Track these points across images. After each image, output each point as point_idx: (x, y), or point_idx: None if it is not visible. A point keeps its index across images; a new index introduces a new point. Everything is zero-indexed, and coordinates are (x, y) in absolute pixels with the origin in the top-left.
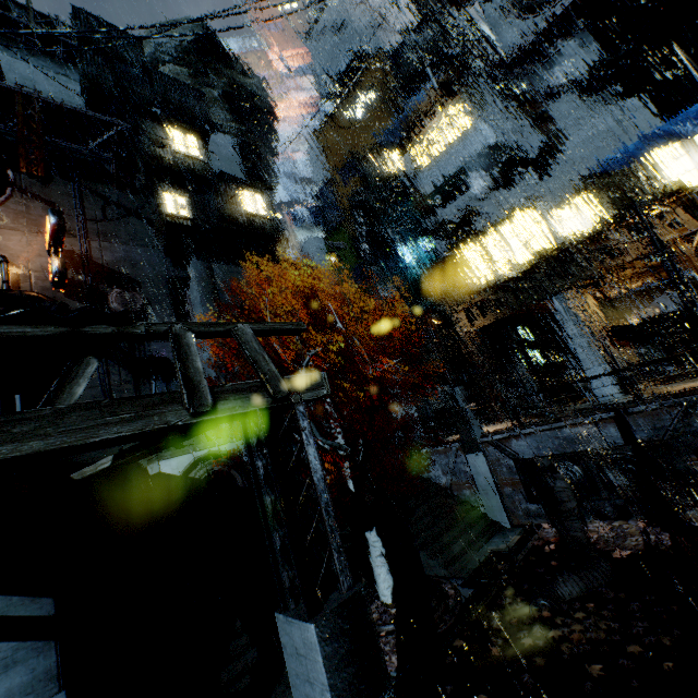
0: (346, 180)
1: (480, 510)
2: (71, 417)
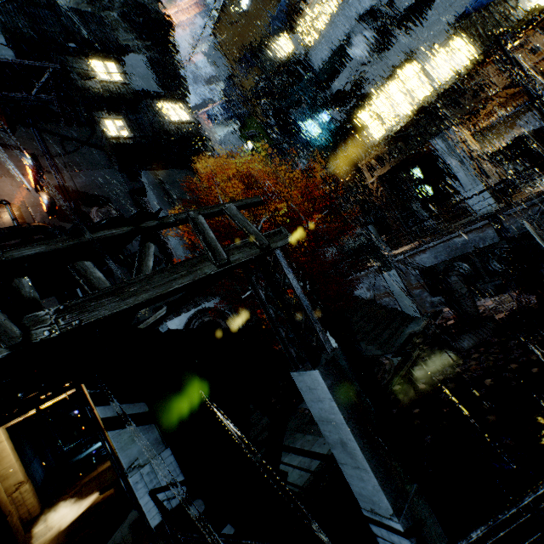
0: (246, 72)
1: (397, 310)
2: (155, 278)
